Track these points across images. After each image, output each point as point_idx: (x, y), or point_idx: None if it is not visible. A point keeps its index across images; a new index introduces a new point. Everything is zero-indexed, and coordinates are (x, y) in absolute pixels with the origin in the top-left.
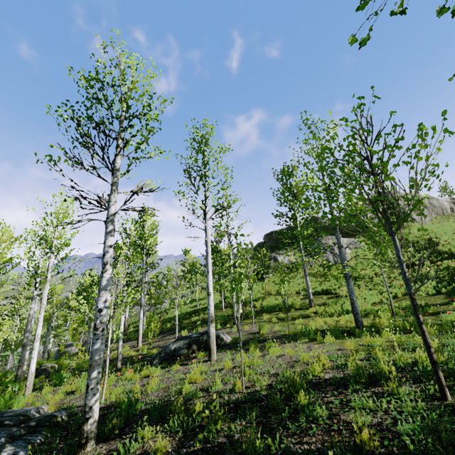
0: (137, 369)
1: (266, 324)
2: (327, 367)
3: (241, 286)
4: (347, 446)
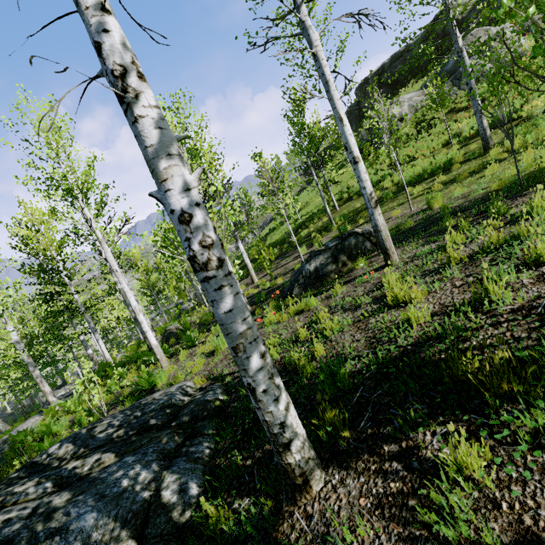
0: (277, 307)
1: (438, 193)
2: None
3: None
4: None
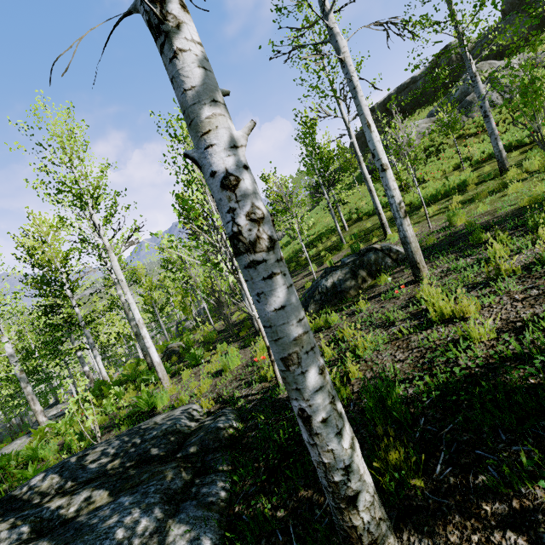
0: None
1: (459, 210)
2: None
3: None
4: None
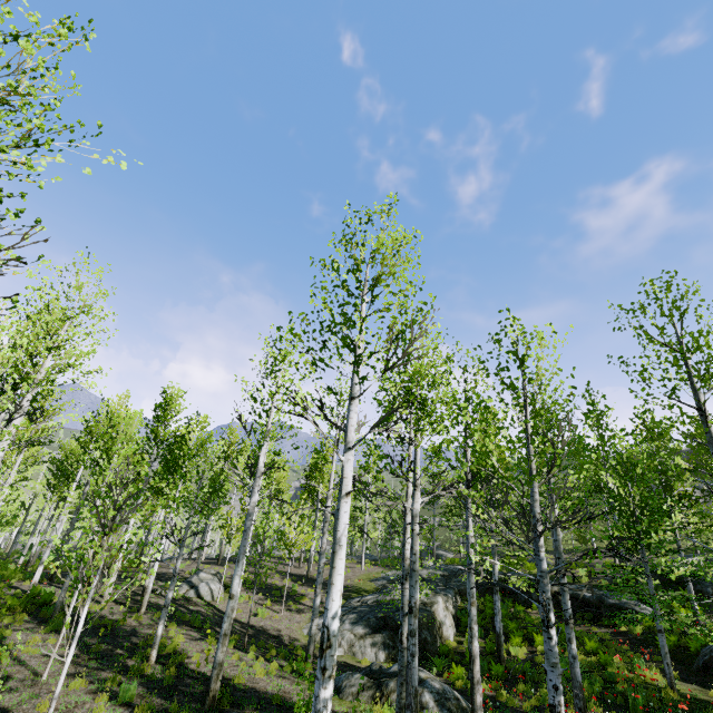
0: None
1: None
2: None
3: None
4: None
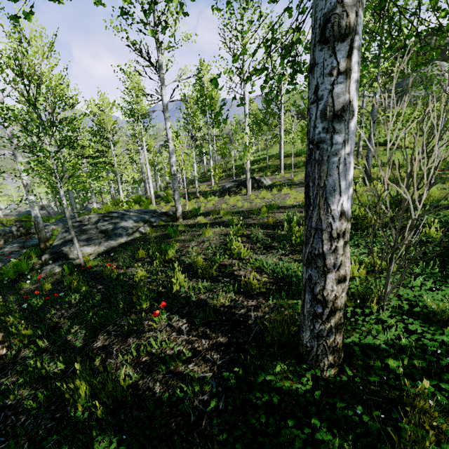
0: (206, 197)
1: (300, 173)
2: (301, 200)
3: (249, 151)
4: (265, 222)
